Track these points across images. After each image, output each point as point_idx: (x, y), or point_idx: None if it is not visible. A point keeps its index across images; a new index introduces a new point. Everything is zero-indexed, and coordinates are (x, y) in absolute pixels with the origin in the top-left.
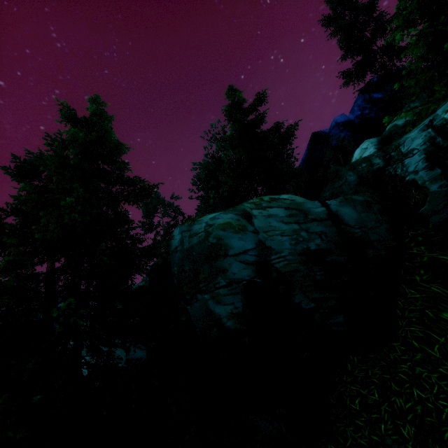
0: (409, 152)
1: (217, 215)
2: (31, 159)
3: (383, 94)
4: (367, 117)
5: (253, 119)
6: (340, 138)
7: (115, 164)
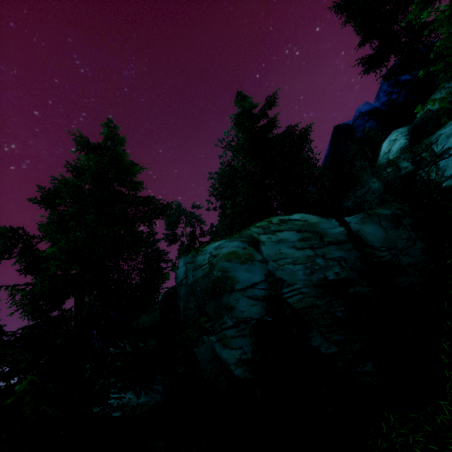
0: (444, 152)
1: (221, 243)
2: (56, 187)
3: (412, 74)
4: (395, 103)
5: (264, 124)
6: (365, 130)
7: (130, 185)
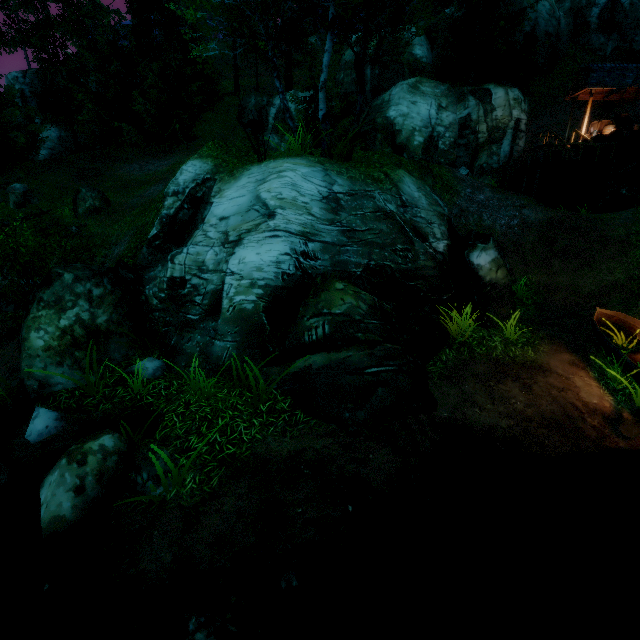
0: (597, 5)
1: None
2: None
3: None
4: None
5: None
6: None
7: None
